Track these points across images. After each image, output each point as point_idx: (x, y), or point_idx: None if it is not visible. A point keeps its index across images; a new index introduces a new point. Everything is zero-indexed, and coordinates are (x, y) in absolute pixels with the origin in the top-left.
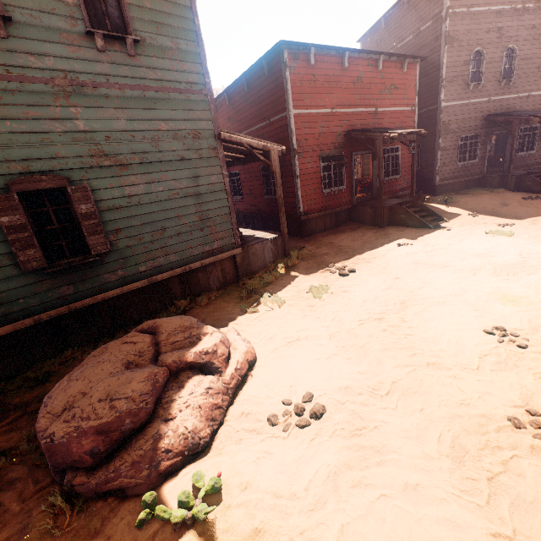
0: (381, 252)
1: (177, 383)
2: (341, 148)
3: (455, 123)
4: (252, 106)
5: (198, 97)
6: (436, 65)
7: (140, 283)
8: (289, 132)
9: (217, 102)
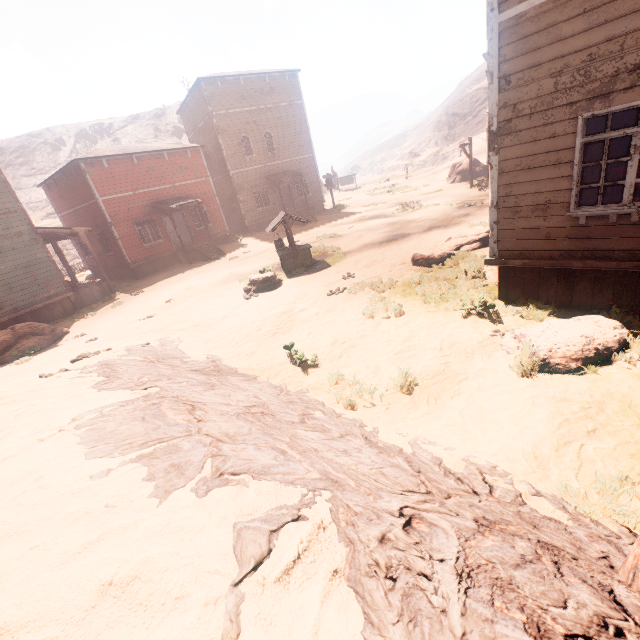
0: (169, 279)
1: (26, 339)
2: (152, 215)
3: (246, 184)
4: (74, 191)
5: (16, 214)
6: (219, 146)
7: (3, 319)
8: (102, 212)
9: (48, 183)
